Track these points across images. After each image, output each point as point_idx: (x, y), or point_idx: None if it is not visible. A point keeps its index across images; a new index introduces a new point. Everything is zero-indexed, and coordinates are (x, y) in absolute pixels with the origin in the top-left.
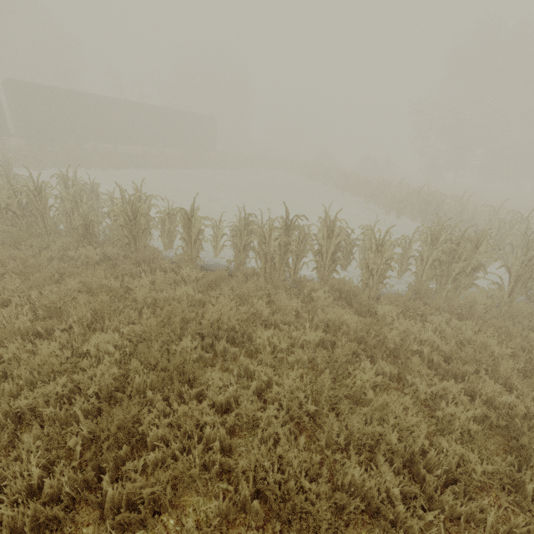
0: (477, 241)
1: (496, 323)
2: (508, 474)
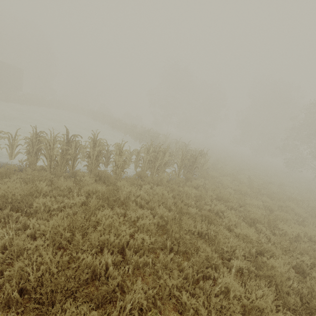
0: (165, 151)
1: (170, 185)
2: (163, 242)
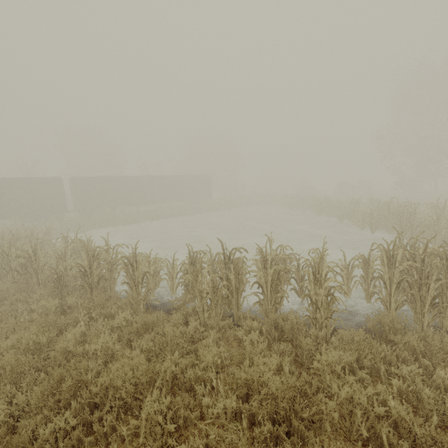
0: (447, 254)
1: None
2: None
